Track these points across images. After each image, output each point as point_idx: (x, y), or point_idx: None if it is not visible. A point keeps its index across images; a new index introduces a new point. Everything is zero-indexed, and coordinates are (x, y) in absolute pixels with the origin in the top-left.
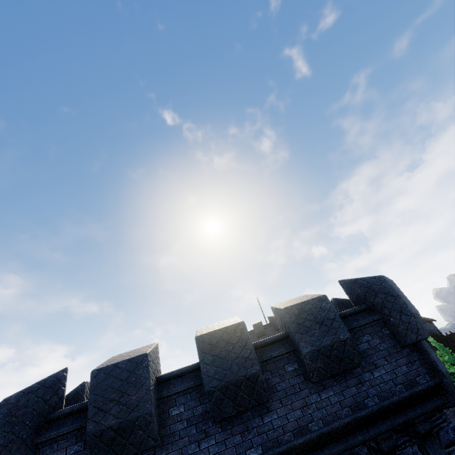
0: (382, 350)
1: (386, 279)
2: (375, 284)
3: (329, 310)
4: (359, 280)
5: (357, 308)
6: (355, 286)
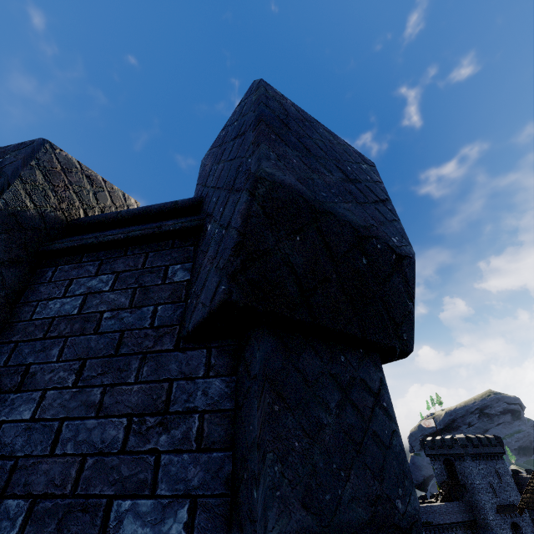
0: (105, 331)
1: (259, 84)
2: (232, 123)
3: (0, 168)
4: (220, 133)
5: (159, 204)
6: (209, 157)
